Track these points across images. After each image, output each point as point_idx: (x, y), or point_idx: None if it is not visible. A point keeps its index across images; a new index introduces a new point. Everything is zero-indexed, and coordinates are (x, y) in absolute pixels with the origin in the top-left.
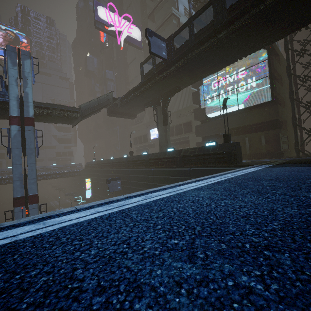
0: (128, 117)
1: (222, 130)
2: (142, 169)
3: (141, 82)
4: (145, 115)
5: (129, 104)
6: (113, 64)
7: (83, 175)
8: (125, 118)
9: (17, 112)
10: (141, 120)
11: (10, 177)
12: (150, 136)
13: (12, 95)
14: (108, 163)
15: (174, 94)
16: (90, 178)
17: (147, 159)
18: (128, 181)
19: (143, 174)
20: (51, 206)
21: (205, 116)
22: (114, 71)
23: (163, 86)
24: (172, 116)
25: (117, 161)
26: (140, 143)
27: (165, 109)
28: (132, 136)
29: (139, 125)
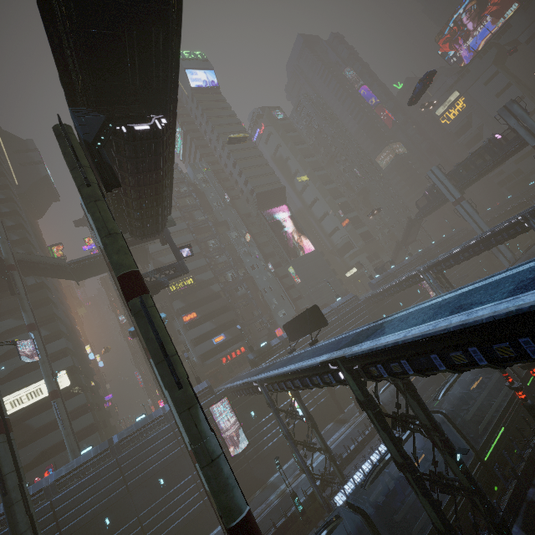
0: None
1: None
2: None
3: None
4: None
5: None
6: None
7: None
8: None
9: (534, 141)
10: None
11: None
12: None
13: (522, 135)
14: None
15: None
16: None
17: None
18: None
19: None
20: None
21: None
22: None
23: None
24: None
25: None
26: None
27: None
28: None
29: None
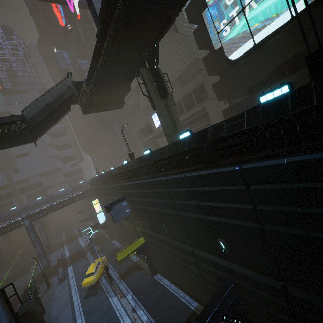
0: (113, 108)
1: (264, 74)
2: (147, 180)
3: (98, 32)
4: (140, 100)
5: (102, 84)
6: (85, 50)
7: (91, 195)
8: (110, 109)
9: None
10: (138, 107)
11: (6, 225)
12: (154, 124)
13: None
14: (108, 177)
15: (162, 32)
16: (97, 199)
17: (151, 161)
18: (135, 199)
19: (152, 188)
20: (73, 234)
21: (226, 61)
22: (88, 58)
23: (137, 24)
24: (174, 87)
25: (116, 173)
26: (146, 137)
27: (155, 69)
28: (134, 131)
29: (137, 115)
